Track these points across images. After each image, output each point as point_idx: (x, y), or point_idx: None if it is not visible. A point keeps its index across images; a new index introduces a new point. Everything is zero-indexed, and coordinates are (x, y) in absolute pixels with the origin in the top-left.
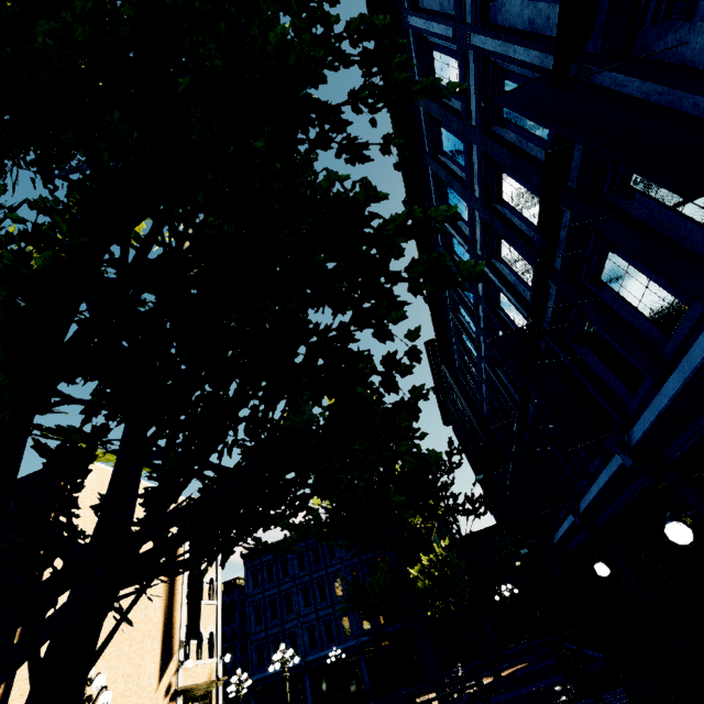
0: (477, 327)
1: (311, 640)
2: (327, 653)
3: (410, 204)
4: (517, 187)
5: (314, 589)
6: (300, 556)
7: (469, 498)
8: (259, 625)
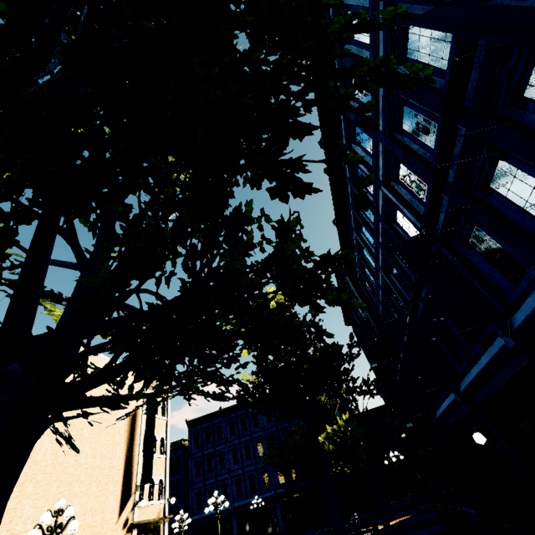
0: (377, 241)
1: (238, 490)
2: (250, 501)
3: (325, 143)
4: (416, 117)
5: (241, 450)
6: (231, 424)
7: (365, 381)
8: (198, 476)
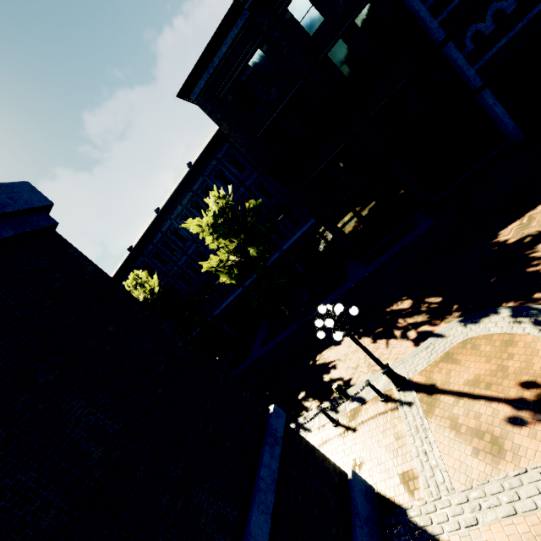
0: None
1: None
2: None
3: None
4: None
5: None
6: None
7: None
8: None
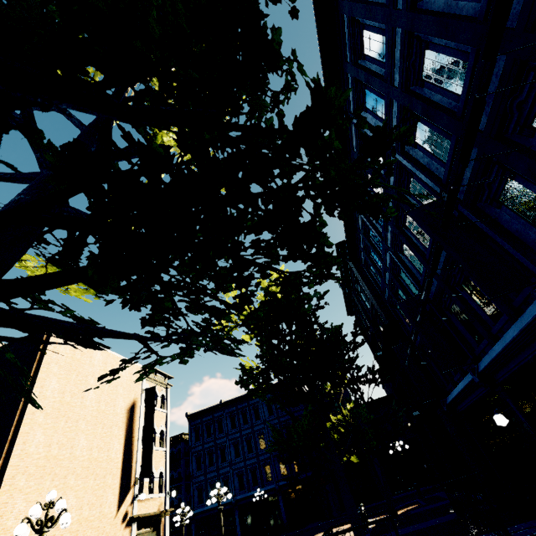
0: None
1: (240, 483)
2: (252, 494)
3: None
4: (440, 60)
5: (242, 443)
6: (232, 417)
7: (370, 370)
8: (199, 470)
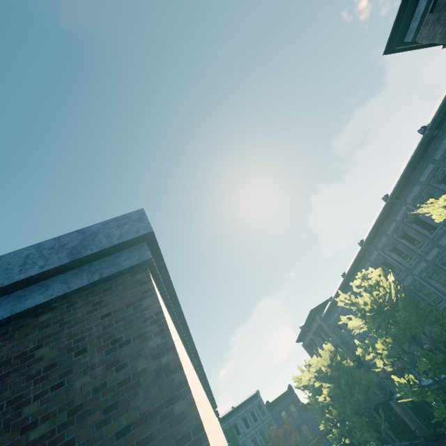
0: None
1: None
2: None
3: (347, 277)
4: None
5: None
6: None
7: None
8: None
